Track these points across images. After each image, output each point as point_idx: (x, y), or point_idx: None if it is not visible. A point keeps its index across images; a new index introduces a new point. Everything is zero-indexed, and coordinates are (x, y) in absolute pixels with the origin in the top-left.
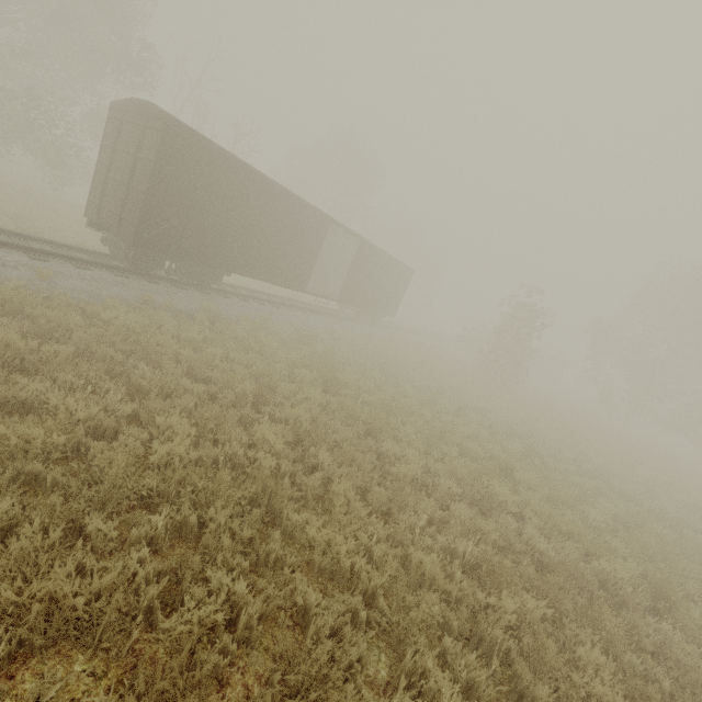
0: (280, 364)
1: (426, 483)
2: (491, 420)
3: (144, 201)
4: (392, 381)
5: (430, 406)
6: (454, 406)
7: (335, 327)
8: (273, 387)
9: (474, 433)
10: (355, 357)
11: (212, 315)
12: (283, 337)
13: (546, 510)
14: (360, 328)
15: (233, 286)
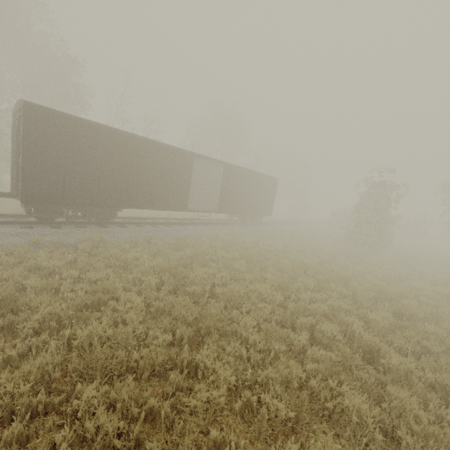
0: (130, 275)
1: (250, 401)
2: (357, 287)
3: (22, 168)
4: (256, 267)
5: (287, 286)
6: (313, 281)
7: (219, 232)
8: (103, 301)
9: (334, 308)
10: (222, 252)
11: (96, 242)
12: (162, 248)
13: (431, 430)
14: (244, 229)
15: (137, 218)
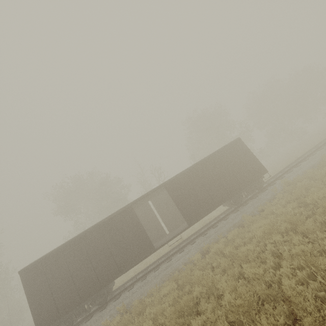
0: None
1: None
2: None
3: (31, 310)
4: None
5: None
6: None
7: (202, 245)
8: None
9: None
10: (145, 323)
11: None
12: None
13: None
14: (240, 214)
15: (141, 272)
